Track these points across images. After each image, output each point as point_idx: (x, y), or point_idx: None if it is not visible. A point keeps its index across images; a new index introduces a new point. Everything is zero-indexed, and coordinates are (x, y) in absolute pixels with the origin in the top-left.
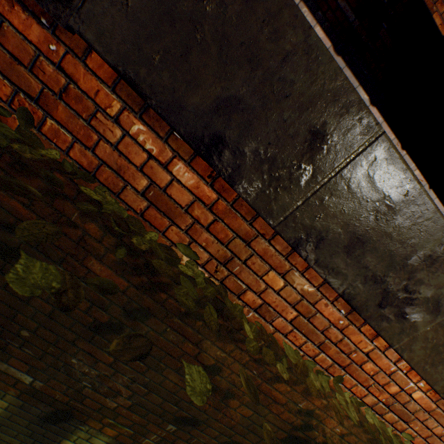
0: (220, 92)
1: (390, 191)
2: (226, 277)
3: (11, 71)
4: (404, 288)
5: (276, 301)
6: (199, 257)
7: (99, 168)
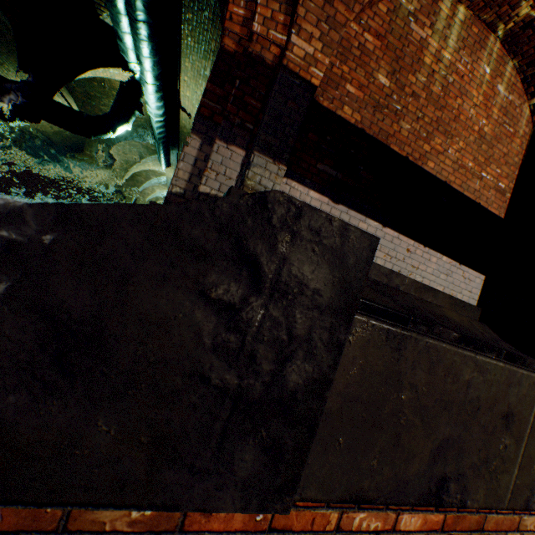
0: (431, 444)
1: None
2: None
3: None
4: None
5: None
6: None
7: None
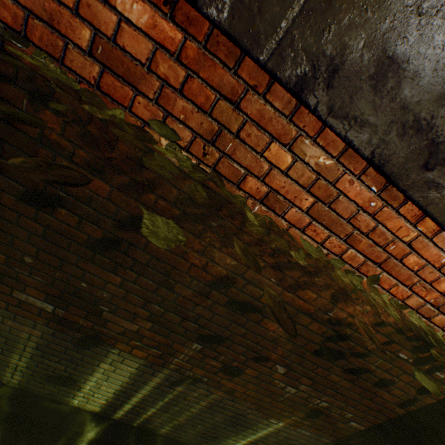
0: None
1: None
2: (218, 162)
3: None
4: None
5: (285, 186)
6: (180, 137)
7: (28, 24)
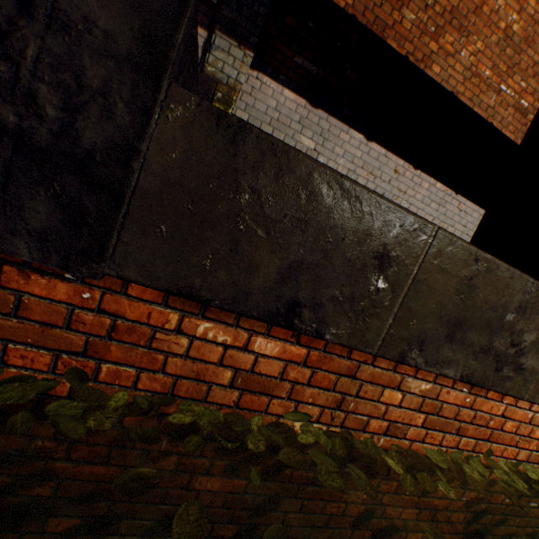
0: (280, 263)
1: (464, 272)
2: (344, 419)
3: (45, 338)
4: (510, 344)
5: (401, 414)
6: (311, 415)
7: (175, 384)
